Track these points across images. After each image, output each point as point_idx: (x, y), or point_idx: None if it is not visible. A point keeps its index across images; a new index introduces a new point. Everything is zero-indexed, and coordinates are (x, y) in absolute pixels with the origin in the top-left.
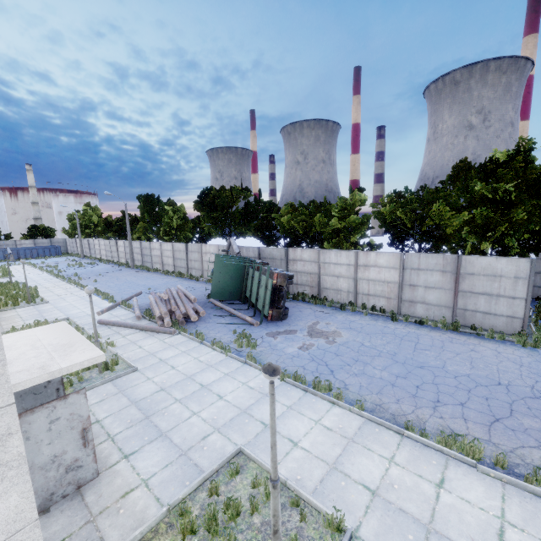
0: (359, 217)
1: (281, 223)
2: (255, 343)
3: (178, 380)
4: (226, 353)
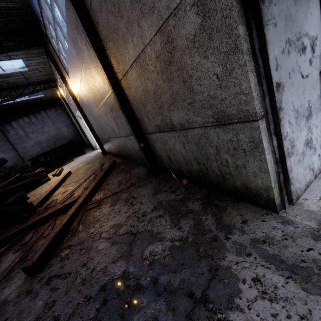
0: None
1: None
2: None
3: None
4: None
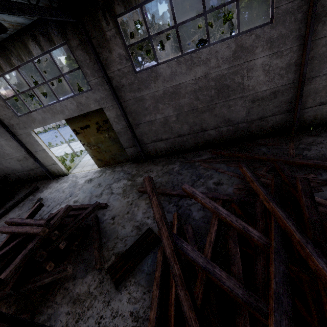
0: (256, 3)
1: (191, 33)
2: None
3: None
4: None
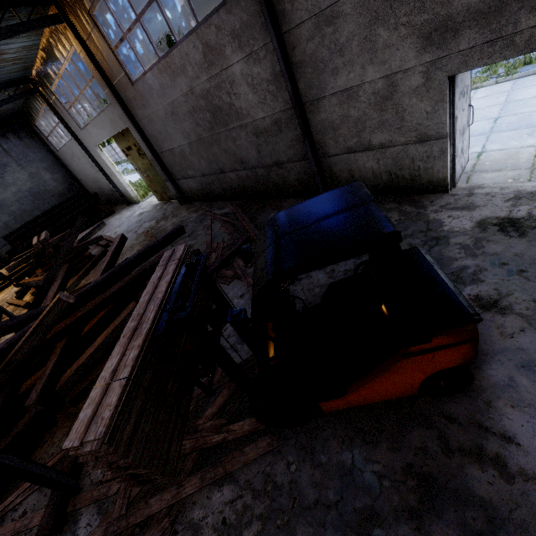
0: None
1: None
2: (535, 55)
3: (499, 109)
4: (511, 76)
